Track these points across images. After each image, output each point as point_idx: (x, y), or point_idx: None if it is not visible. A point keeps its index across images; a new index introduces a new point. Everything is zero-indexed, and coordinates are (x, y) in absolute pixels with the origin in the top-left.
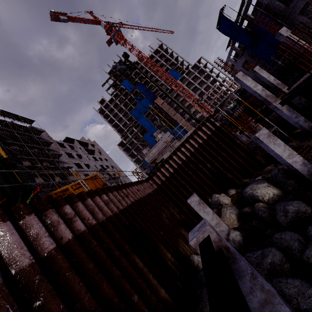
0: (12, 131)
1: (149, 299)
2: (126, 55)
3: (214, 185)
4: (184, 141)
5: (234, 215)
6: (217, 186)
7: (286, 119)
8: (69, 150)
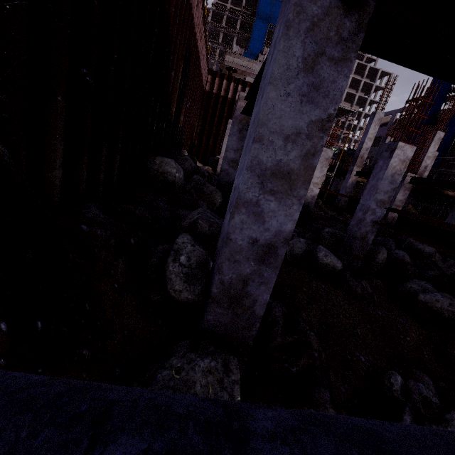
0: None
1: (171, 93)
2: None
3: None
4: None
5: None
6: None
7: (342, 187)
8: None
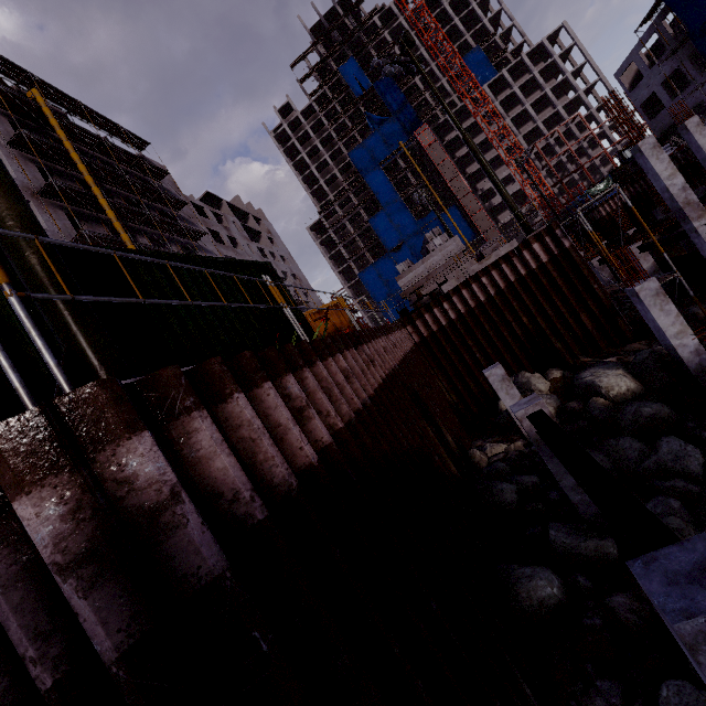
0: (111, 163)
1: (444, 466)
2: (407, 41)
3: (524, 357)
4: (491, 264)
5: (552, 408)
6: (528, 360)
7: None
8: (215, 226)
